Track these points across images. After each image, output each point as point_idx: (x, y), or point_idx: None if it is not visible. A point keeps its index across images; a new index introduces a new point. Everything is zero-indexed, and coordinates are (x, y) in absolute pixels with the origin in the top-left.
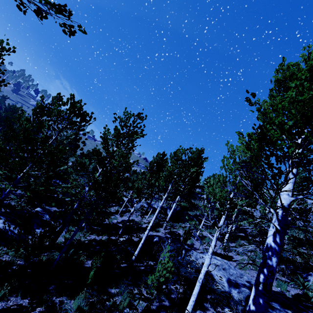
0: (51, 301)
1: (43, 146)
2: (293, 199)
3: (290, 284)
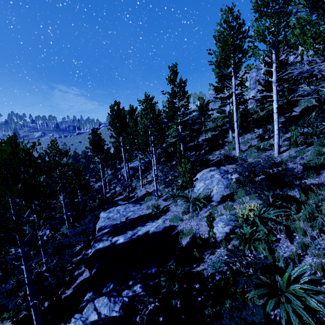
0: None
1: None
2: None
3: (170, 198)
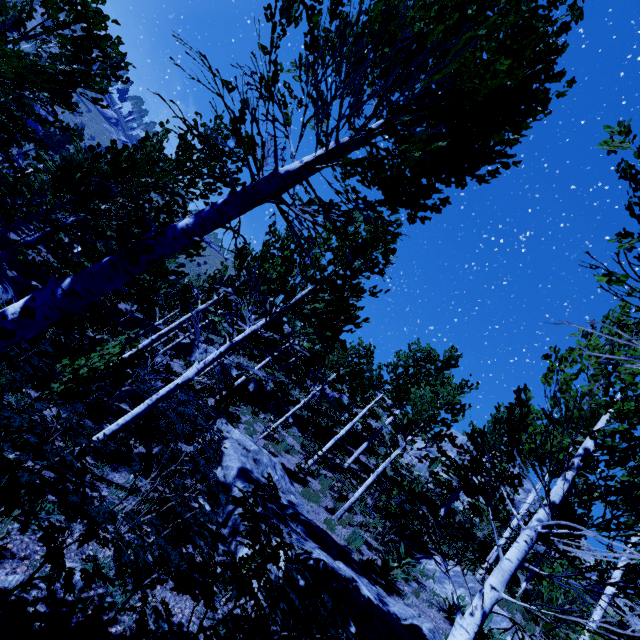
0: None
1: None
2: (302, 164)
3: (377, 552)
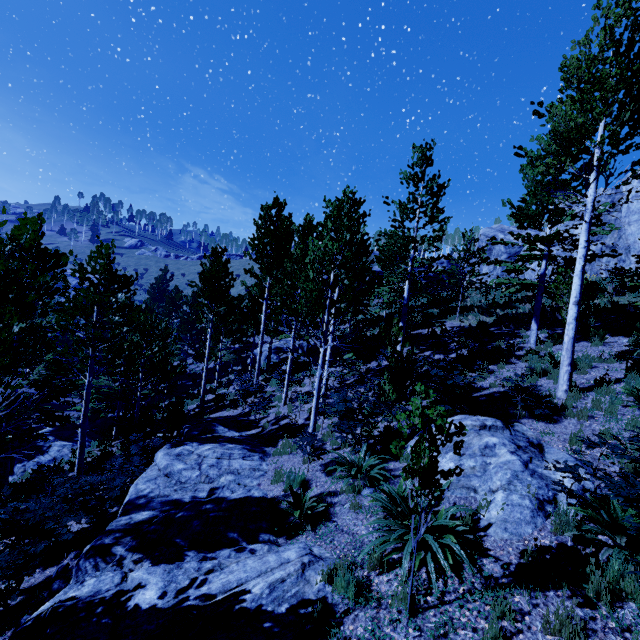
0: None
1: None
2: None
3: (343, 471)
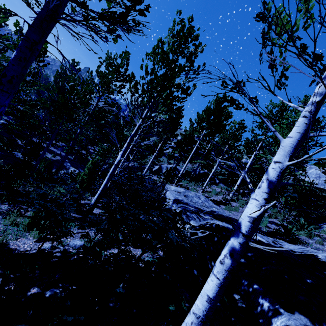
0: (3, 181)
1: (1, 71)
2: None
3: None
